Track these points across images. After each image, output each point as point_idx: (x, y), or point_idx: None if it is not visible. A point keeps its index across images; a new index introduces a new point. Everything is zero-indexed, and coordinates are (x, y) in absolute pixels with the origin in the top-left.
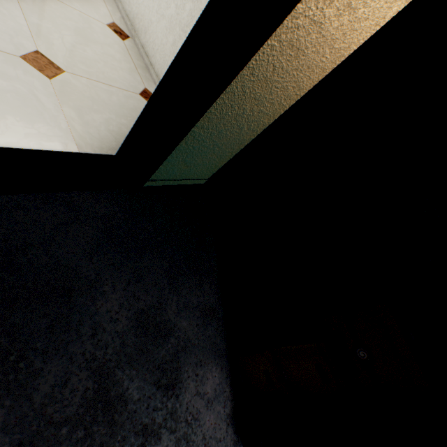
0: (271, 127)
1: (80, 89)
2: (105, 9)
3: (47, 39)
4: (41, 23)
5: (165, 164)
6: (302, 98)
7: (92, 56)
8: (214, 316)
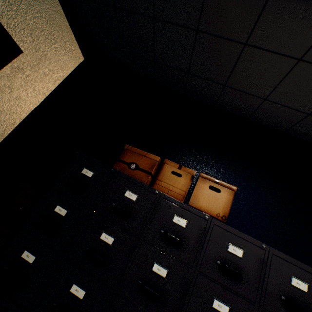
0: None
1: None
2: None
3: None
4: None
5: None
6: None
7: None
8: None
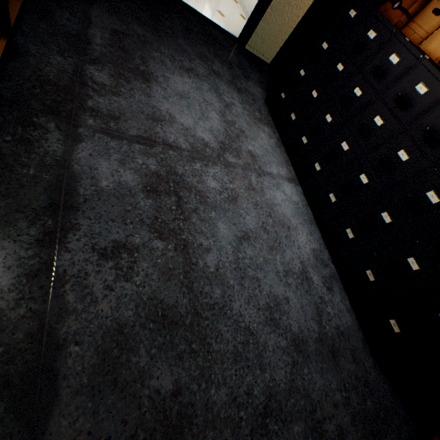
0: (299, 23)
1: (229, 22)
2: (239, 11)
3: (222, 10)
4: (221, 7)
5: (255, 35)
6: (310, 6)
7: (233, 18)
8: (264, 85)
